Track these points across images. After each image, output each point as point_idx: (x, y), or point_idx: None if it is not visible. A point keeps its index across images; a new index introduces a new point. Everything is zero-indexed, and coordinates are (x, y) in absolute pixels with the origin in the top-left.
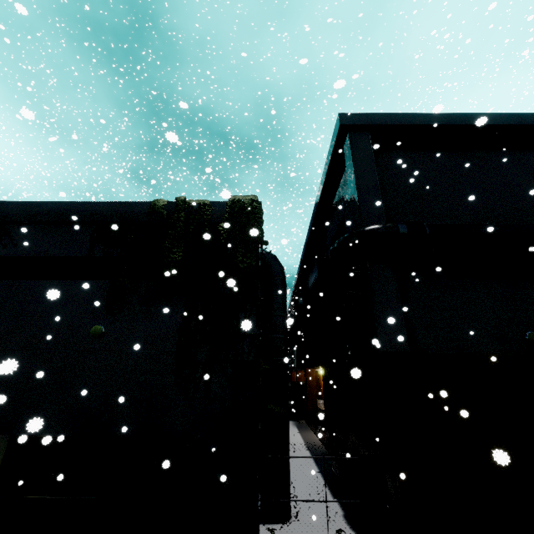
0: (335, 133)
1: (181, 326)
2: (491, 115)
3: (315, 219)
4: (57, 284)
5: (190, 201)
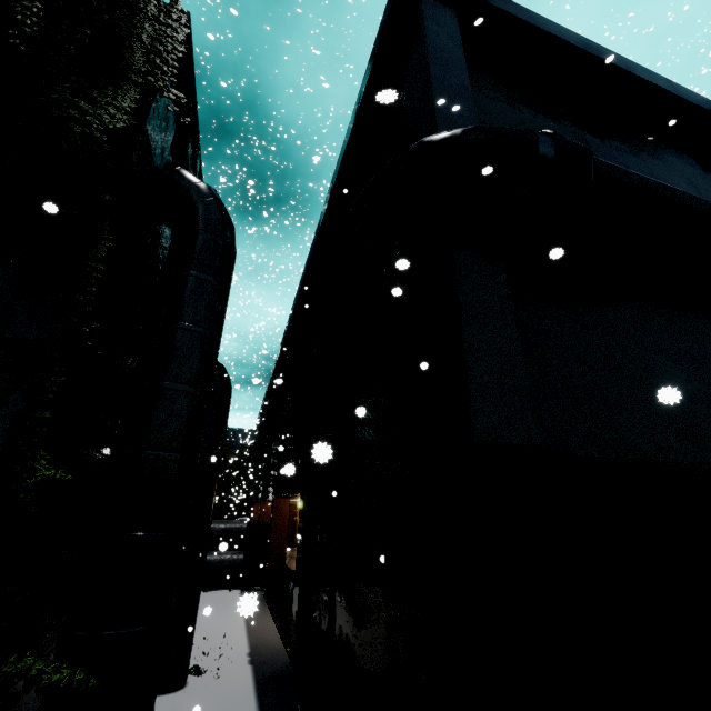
0: None
1: None
2: (639, 67)
3: (324, 227)
4: None
5: None
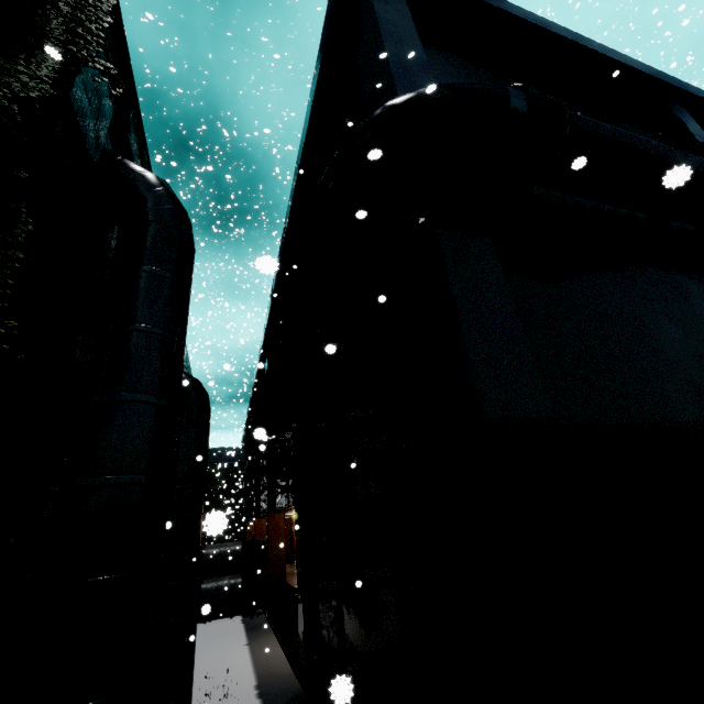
0: None
1: None
2: (586, 39)
3: (290, 228)
4: None
5: None
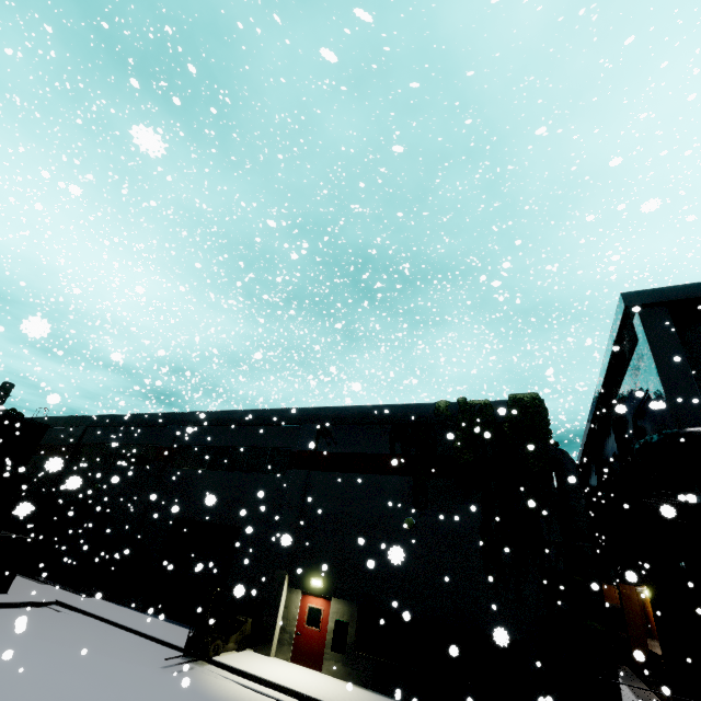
0: (618, 310)
1: (482, 525)
2: None
3: (604, 386)
4: (371, 478)
5: (471, 401)
